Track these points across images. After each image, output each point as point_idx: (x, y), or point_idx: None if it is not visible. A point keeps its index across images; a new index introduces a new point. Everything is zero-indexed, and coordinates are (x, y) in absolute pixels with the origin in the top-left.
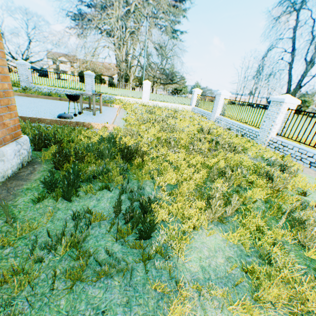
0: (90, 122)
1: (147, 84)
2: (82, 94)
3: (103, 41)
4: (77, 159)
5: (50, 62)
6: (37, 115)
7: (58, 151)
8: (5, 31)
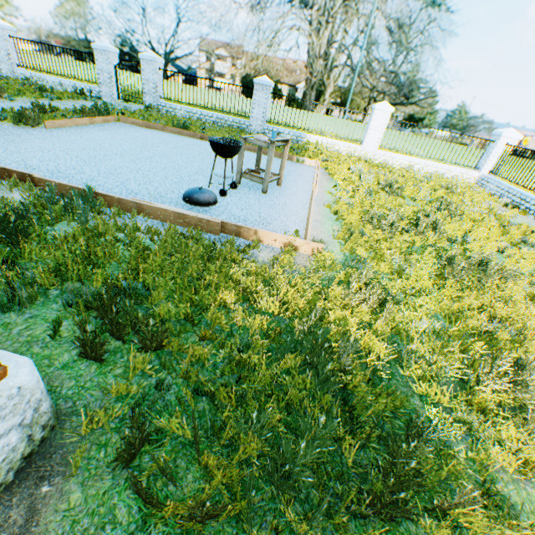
0: (255, 229)
1: (382, 112)
2: (245, 138)
3: (295, 14)
4: (190, 516)
5: (200, 58)
6: (143, 187)
7: (130, 437)
8: (143, 3)
